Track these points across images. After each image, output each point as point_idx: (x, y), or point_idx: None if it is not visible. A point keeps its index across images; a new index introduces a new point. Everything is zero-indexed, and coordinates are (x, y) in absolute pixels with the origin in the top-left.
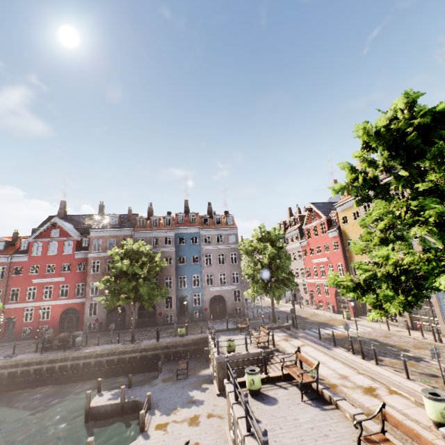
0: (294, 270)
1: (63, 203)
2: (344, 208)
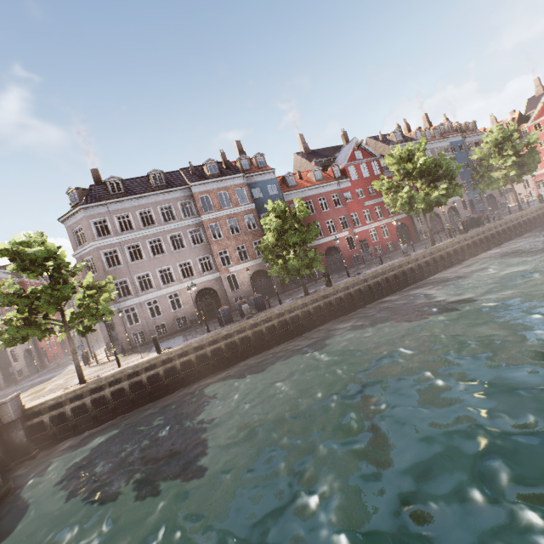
0: None
1: (302, 137)
2: None
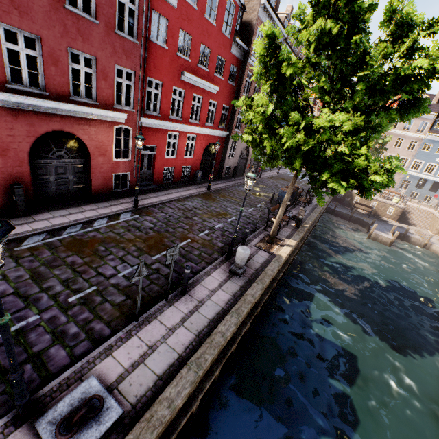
0: None
1: None
2: None
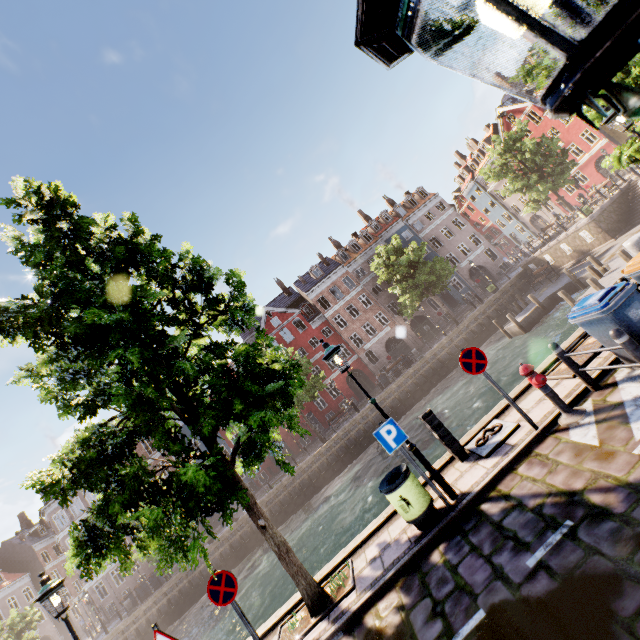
0: (516, 203)
1: None
2: None
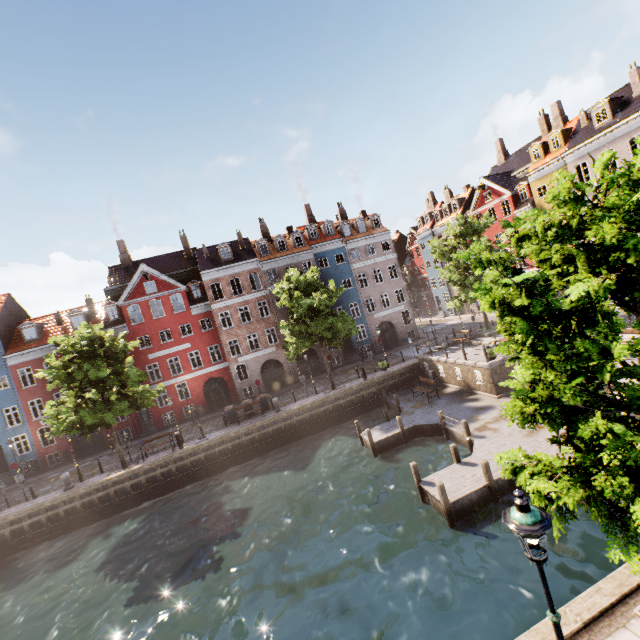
0: None
1: (122, 244)
2: (542, 175)
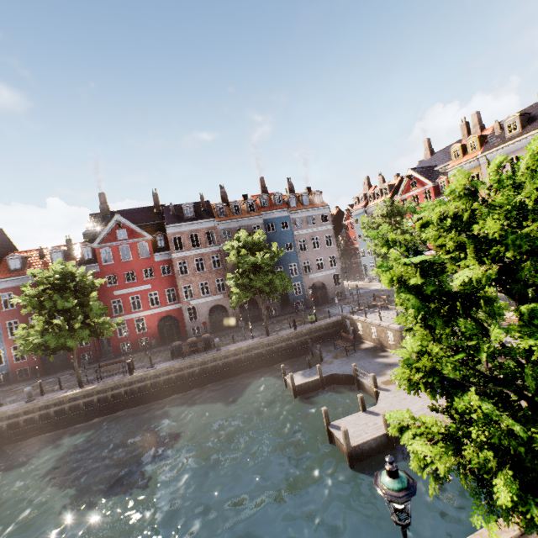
0: None
1: (103, 196)
2: None
